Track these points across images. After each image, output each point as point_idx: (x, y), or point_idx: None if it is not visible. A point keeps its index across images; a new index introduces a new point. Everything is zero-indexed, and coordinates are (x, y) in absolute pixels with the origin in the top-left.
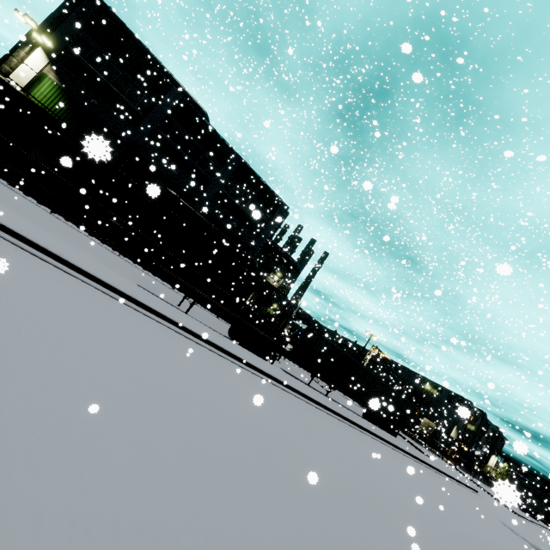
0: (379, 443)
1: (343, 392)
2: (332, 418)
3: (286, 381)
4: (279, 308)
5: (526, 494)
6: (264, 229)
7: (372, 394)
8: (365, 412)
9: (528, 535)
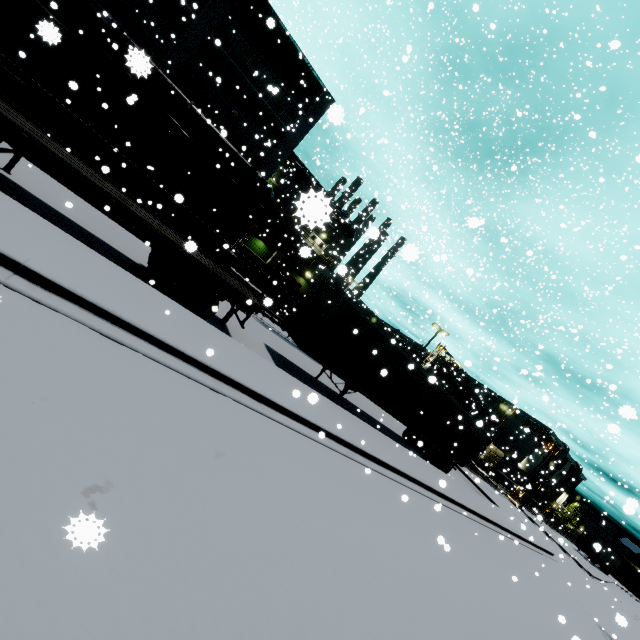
0: (410, 495)
1: (368, 397)
2: (305, 443)
3: (202, 350)
4: (315, 280)
5: (603, 547)
6: (288, 132)
7: (420, 407)
8: (408, 430)
9: (624, 633)
